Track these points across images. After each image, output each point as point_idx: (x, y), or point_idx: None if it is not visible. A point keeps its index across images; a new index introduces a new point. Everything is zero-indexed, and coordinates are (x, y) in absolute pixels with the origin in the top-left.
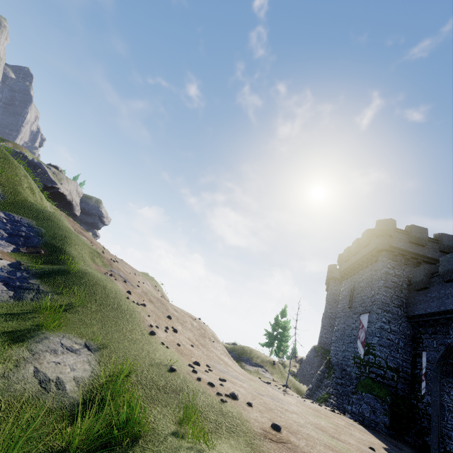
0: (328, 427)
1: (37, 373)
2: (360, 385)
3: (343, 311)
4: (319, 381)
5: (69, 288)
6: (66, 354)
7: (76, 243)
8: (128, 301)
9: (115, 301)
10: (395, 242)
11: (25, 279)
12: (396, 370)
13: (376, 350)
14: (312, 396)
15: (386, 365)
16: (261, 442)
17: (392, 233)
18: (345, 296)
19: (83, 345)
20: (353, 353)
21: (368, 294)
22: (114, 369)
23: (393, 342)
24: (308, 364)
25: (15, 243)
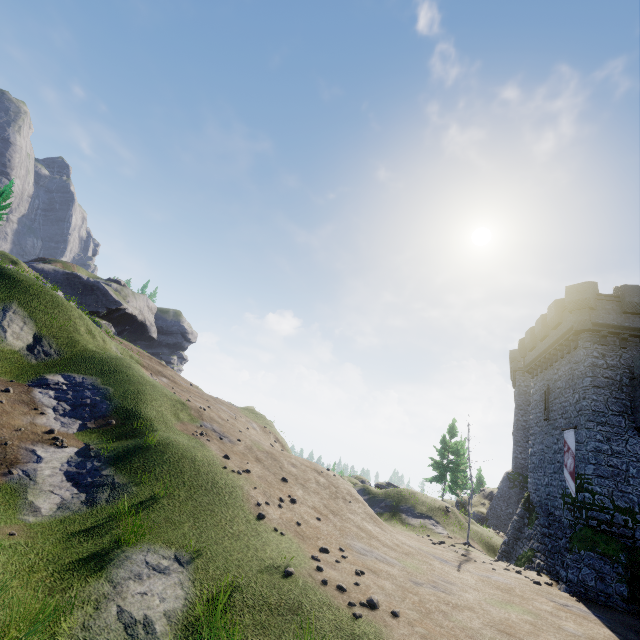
0: (521, 623)
1: (121, 614)
2: (576, 539)
3: (538, 424)
4: (517, 530)
5: (150, 472)
6: (152, 577)
7: (152, 397)
8: (226, 473)
9: (209, 477)
10: (600, 316)
11: (96, 471)
12: (630, 511)
13: (593, 484)
14: (510, 553)
15: (612, 506)
16: None
17: (593, 304)
18: (537, 403)
19: (172, 559)
20: (560, 489)
21: (570, 398)
22: (212, 589)
23: (619, 469)
24: (502, 500)
25: (81, 417)
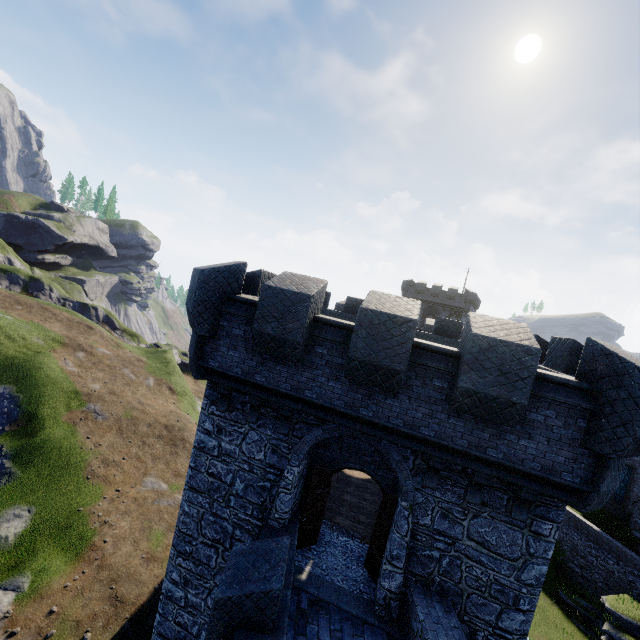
0: None
1: None
2: None
3: None
4: None
5: (32, 462)
6: (15, 520)
7: (50, 397)
8: (80, 452)
9: (67, 458)
10: None
11: (4, 466)
12: None
13: None
14: None
15: None
16: (85, 552)
17: None
18: None
19: (27, 510)
20: None
21: None
22: (39, 522)
23: None
24: None
25: (1, 424)
